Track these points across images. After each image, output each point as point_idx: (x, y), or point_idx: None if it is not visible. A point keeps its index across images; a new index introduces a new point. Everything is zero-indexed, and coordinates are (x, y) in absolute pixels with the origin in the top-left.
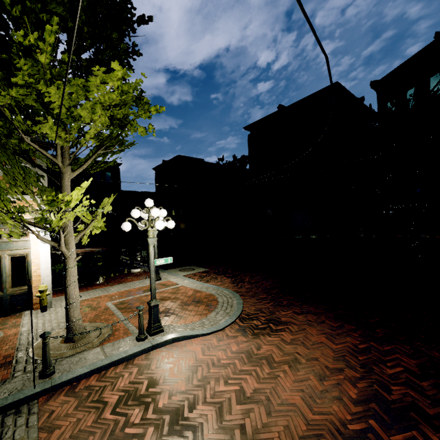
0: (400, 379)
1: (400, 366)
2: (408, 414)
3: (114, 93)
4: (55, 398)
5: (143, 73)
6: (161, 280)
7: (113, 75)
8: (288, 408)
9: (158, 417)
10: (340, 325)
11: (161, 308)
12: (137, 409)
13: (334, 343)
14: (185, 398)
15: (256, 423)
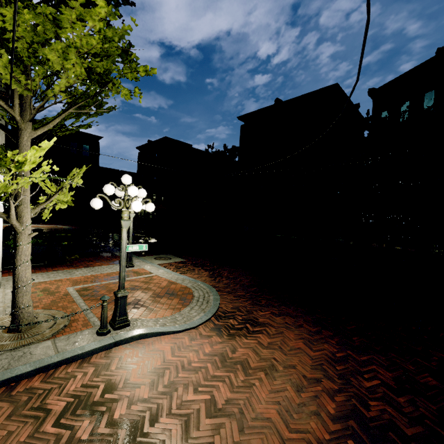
0: (377, 393)
1: (377, 378)
2: (386, 434)
3: (94, 37)
4: None
5: (133, 19)
6: (134, 267)
7: (94, 13)
8: (263, 424)
9: (112, 432)
10: (318, 330)
11: (130, 298)
12: (87, 420)
13: (312, 350)
14: (147, 408)
15: (226, 441)
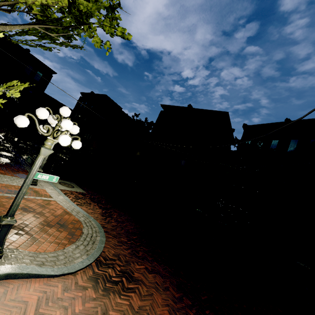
0: None
1: None
2: None
3: None
4: None
5: None
6: (37, 185)
7: None
8: None
9: None
10: (180, 297)
11: (18, 220)
12: None
13: None
14: None
15: None
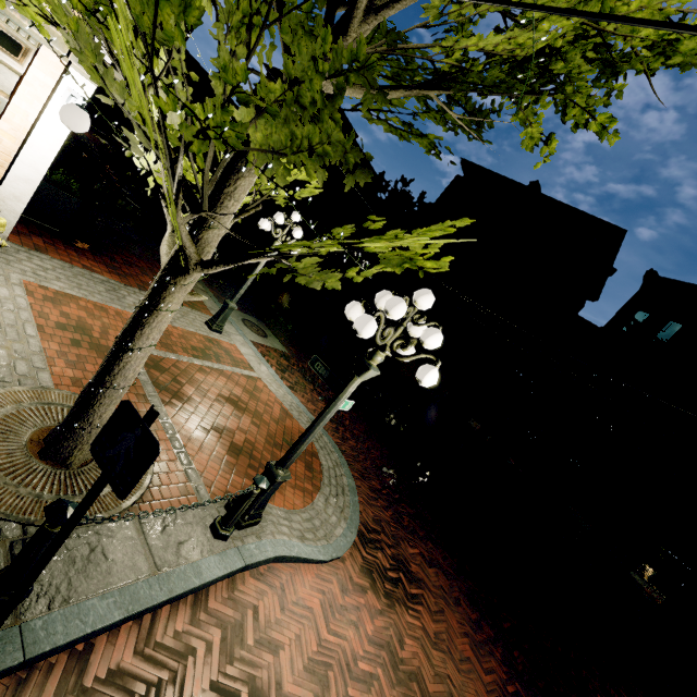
0: None
1: None
2: None
3: None
4: None
5: None
6: (221, 333)
7: None
8: None
9: None
10: (478, 620)
11: (238, 433)
12: None
13: (482, 667)
14: None
15: None
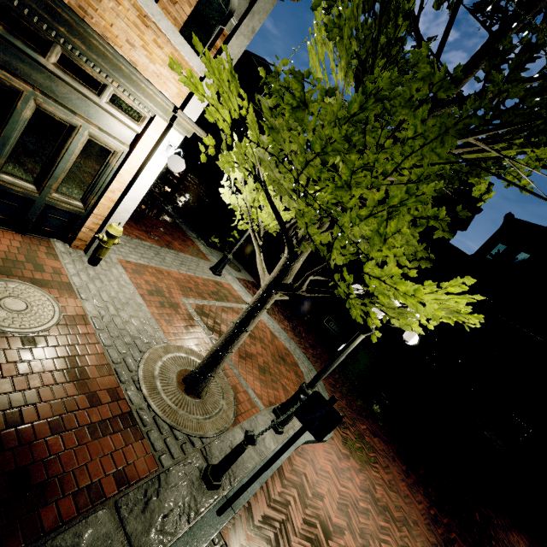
0: None
1: None
2: None
3: None
4: (241, 536)
5: None
6: (220, 276)
7: None
8: None
9: None
10: (406, 470)
11: (258, 357)
12: None
13: (415, 500)
14: None
15: None
